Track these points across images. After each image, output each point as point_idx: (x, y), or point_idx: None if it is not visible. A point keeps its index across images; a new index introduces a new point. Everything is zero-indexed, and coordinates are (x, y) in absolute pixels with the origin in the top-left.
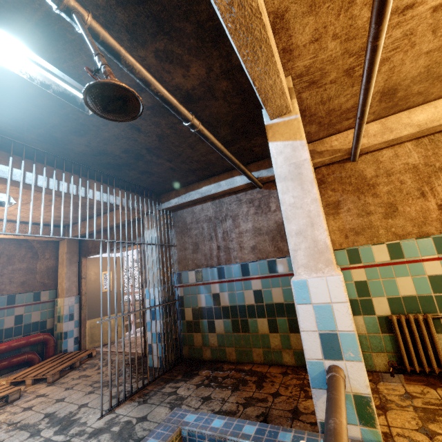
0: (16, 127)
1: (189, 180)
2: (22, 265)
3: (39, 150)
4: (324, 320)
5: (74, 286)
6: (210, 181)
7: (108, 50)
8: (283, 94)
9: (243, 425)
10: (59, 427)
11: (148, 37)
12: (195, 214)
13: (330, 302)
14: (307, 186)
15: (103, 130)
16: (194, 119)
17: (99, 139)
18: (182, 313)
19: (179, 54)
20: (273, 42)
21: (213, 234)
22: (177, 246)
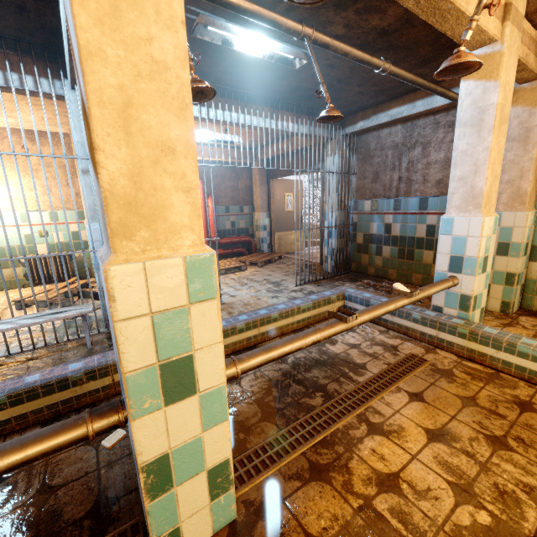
0: (243, 82)
1: (379, 100)
2: (230, 184)
3: (253, 94)
4: (457, 247)
5: (265, 204)
6: (404, 101)
7: (321, 47)
8: (482, 32)
9: (382, 298)
10: (274, 285)
11: (350, 3)
12: (381, 139)
13: (466, 235)
14: (484, 134)
15: (302, 73)
16: (384, 65)
17: (297, 79)
18: (354, 237)
19: (377, 6)
20: (463, 5)
21: (396, 163)
22: (356, 175)
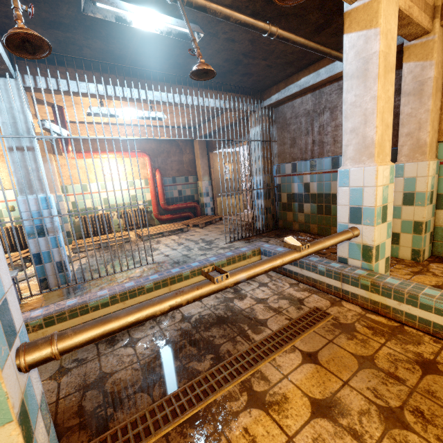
0: (157, 63)
1: (288, 73)
2: (175, 158)
3: (171, 74)
4: (355, 198)
5: (207, 173)
6: (310, 71)
7: (199, 10)
8: None
9: None
10: (207, 243)
11: None
12: (295, 108)
13: (362, 186)
14: (370, 84)
15: (208, 49)
16: (271, 28)
17: (206, 56)
18: (279, 197)
19: None
20: None
21: (309, 129)
22: (277, 142)
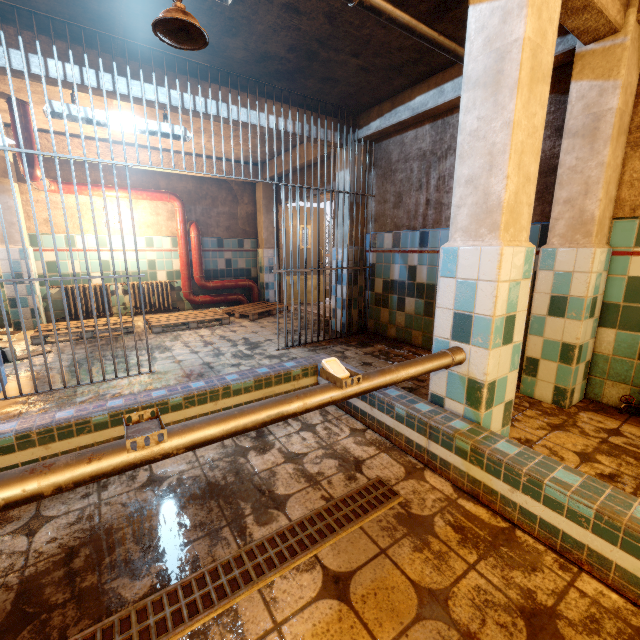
0: None
1: (396, 86)
2: (225, 209)
3: (201, 64)
4: (464, 299)
5: (273, 238)
6: (429, 85)
7: None
8: None
9: None
10: (249, 347)
11: None
12: (405, 146)
13: (476, 279)
14: (503, 98)
15: (256, 22)
16: None
17: (254, 36)
18: (372, 284)
19: None
20: None
21: (423, 180)
22: (375, 197)
